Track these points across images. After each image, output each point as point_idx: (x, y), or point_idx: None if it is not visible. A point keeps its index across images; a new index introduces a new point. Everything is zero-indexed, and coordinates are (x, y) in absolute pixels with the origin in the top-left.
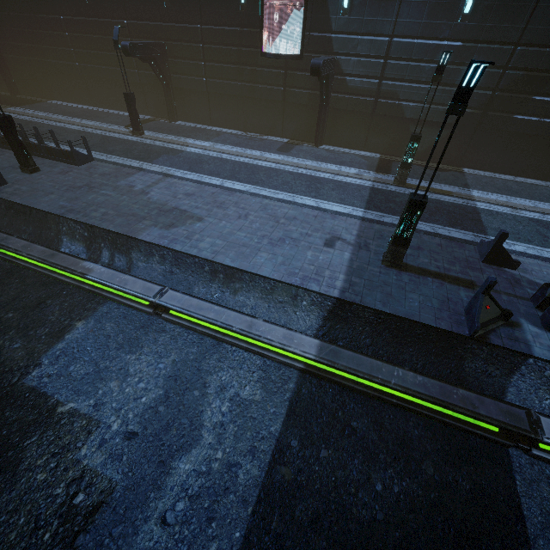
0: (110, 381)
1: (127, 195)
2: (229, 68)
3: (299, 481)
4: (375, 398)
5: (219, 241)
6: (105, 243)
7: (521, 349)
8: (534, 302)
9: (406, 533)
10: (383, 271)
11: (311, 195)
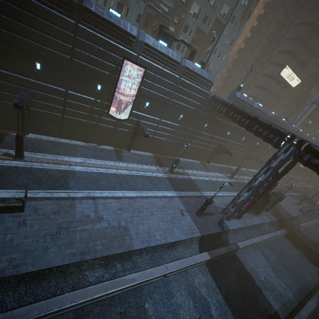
0: (179, 312)
1: (95, 224)
2: (83, 114)
3: (226, 291)
4: (218, 258)
5: (160, 232)
6: (116, 260)
7: (228, 229)
8: (222, 214)
9: (240, 283)
10: (199, 219)
11: (157, 189)
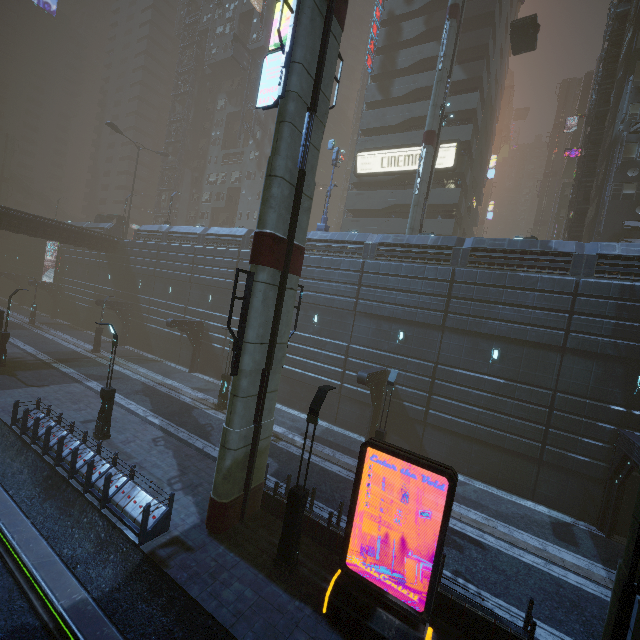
0: None
1: None
2: None
3: None
4: None
5: None
6: None
7: None
8: None
9: None
10: None
11: None
